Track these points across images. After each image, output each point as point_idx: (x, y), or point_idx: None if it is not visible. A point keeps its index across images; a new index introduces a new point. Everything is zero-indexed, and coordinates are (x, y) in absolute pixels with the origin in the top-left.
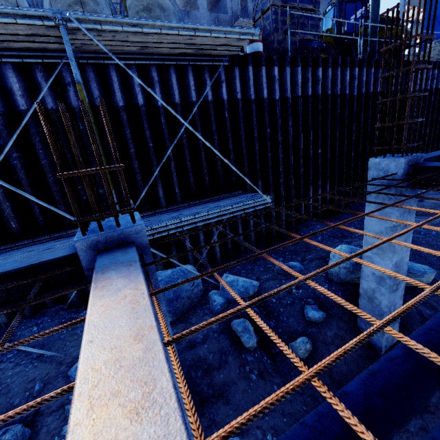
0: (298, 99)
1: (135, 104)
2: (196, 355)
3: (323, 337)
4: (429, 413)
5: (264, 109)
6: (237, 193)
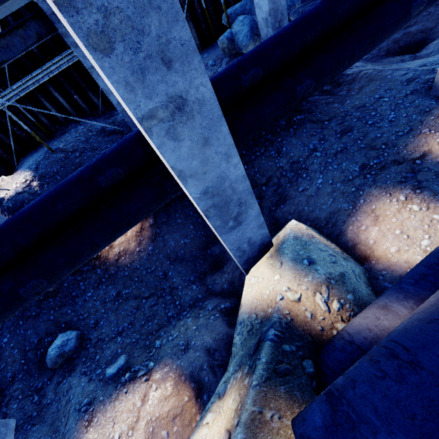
0: None
1: None
2: None
3: None
4: (410, 27)
5: None
6: None
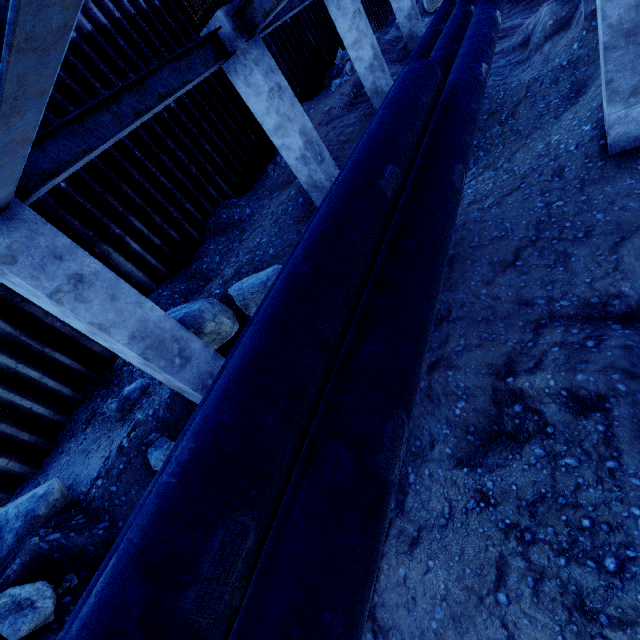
0: None
1: None
2: None
3: None
4: None
5: None
6: None
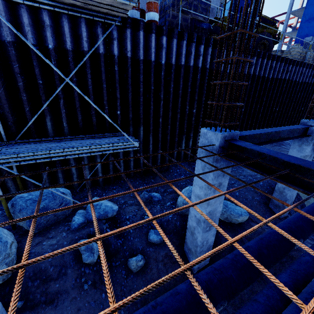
0: (181, 67)
1: (25, 42)
2: (37, 267)
3: (156, 255)
4: None
5: (151, 70)
6: (121, 134)
